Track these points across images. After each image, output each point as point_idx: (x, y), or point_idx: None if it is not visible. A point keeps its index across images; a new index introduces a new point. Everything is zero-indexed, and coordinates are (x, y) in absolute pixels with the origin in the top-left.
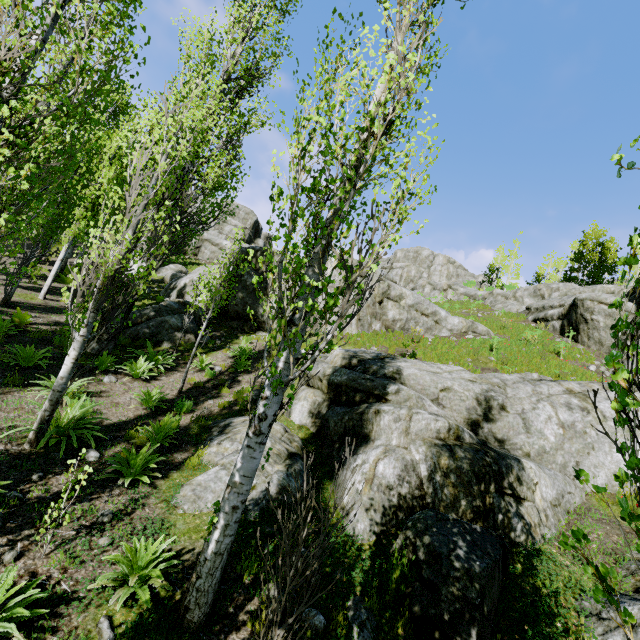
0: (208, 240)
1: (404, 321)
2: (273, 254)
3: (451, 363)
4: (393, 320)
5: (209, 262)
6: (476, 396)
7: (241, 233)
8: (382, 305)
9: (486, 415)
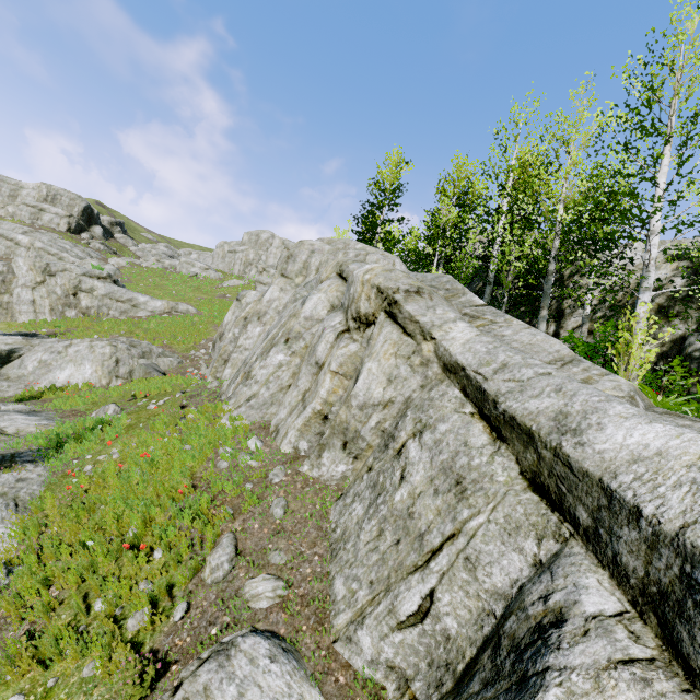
0: (1, 235)
1: (97, 308)
2: None
3: (95, 336)
4: (87, 308)
5: (4, 258)
6: (1, 352)
7: (65, 222)
8: (78, 296)
9: (4, 361)
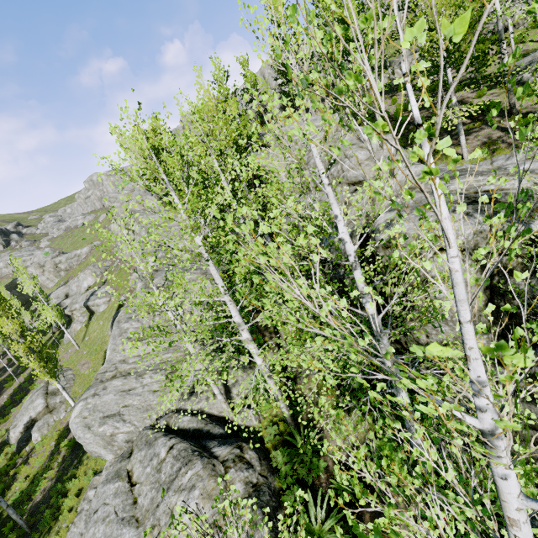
0: None
1: (68, 266)
2: (14, 282)
3: (79, 273)
4: (65, 268)
5: (2, 278)
6: (64, 292)
7: None
8: (59, 267)
9: (67, 293)
